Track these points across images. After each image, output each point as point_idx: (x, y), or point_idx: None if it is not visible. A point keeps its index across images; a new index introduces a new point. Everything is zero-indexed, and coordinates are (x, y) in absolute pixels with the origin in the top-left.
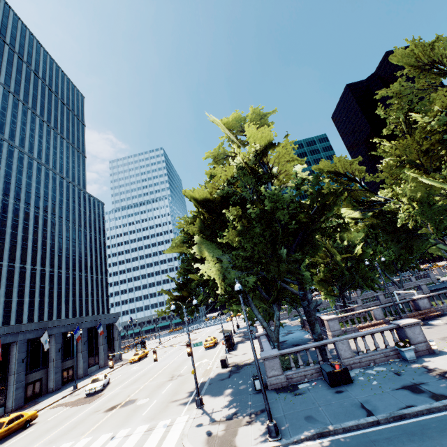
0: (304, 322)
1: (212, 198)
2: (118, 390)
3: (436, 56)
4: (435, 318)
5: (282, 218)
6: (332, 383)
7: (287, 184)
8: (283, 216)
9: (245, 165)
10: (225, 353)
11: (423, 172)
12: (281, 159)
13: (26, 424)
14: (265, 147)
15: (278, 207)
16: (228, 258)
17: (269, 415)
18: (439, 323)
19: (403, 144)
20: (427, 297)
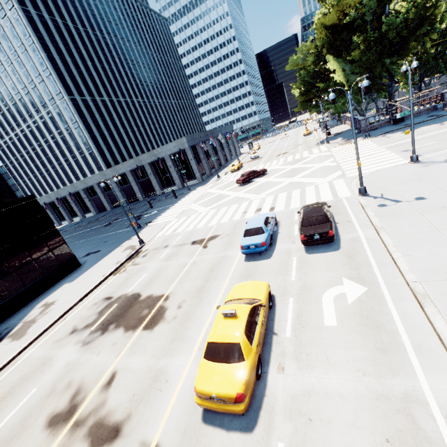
0: (379, 110)
1: (338, 22)
2: (269, 155)
3: None
4: None
5: (391, 36)
6: (394, 123)
7: None
8: (391, 35)
9: None
10: (324, 133)
11: None
12: None
13: (241, 165)
14: None
15: (390, 29)
16: (348, 69)
17: (367, 131)
18: None
19: None
20: None
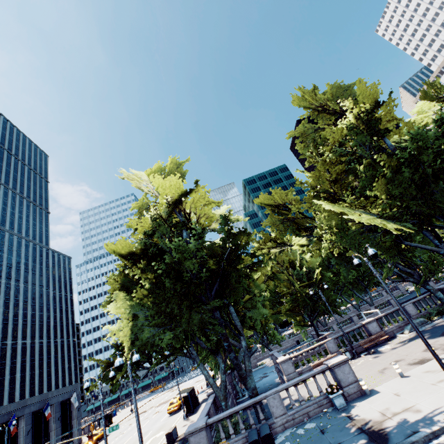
0: None
1: (137, 250)
2: None
3: (321, 101)
4: (385, 342)
5: (192, 267)
6: None
7: (210, 226)
8: (192, 265)
9: (159, 216)
10: (183, 419)
11: (337, 199)
12: (197, 204)
13: None
14: (178, 195)
15: (185, 256)
16: (147, 315)
17: None
18: (386, 348)
19: (316, 176)
20: (376, 320)
